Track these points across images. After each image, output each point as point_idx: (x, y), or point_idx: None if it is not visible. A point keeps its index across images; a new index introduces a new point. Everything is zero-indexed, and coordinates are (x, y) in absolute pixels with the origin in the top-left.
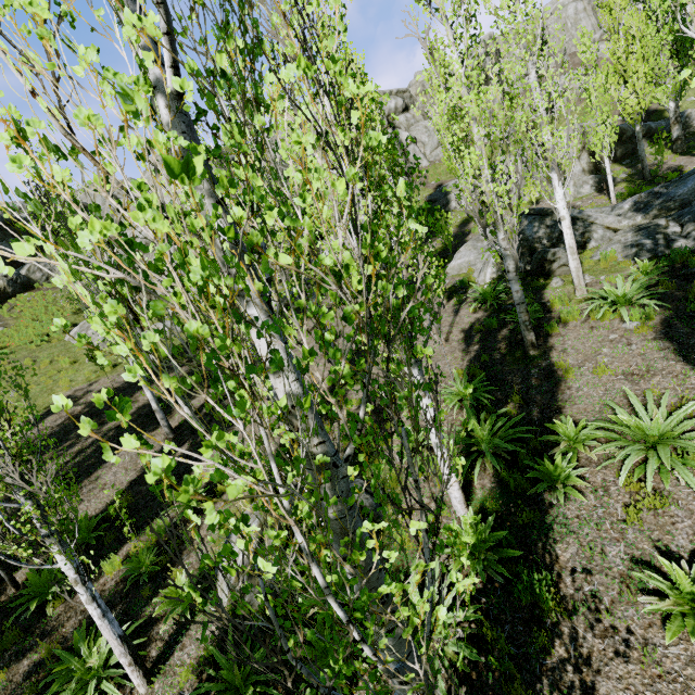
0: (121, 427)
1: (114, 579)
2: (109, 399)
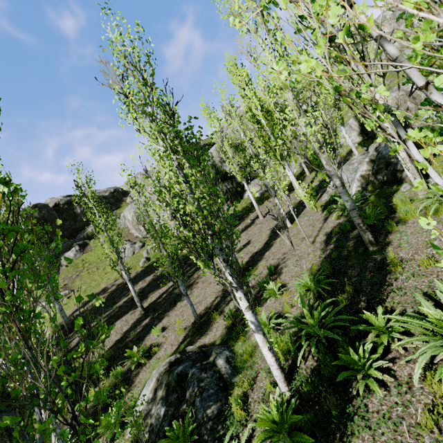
0: (121, 306)
1: (90, 404)
2: (121, 289)
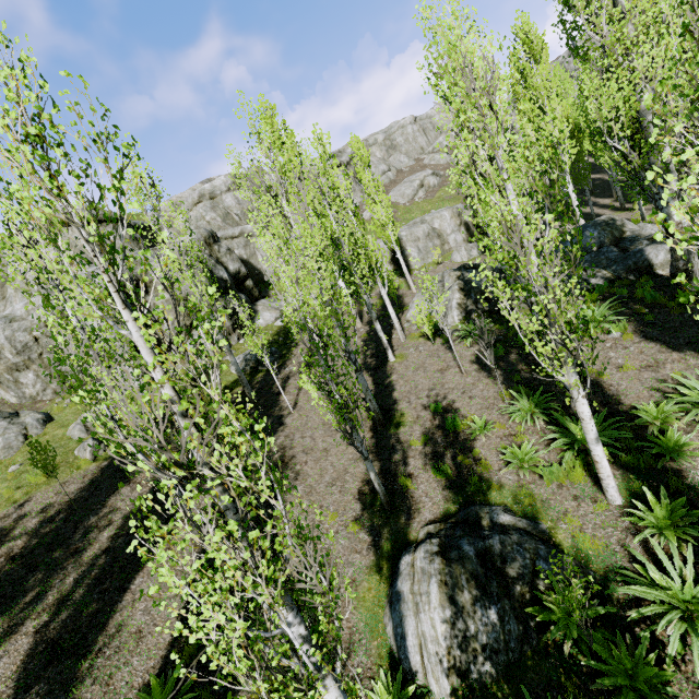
0: (112, 548)
1: None
2: (66, 517)
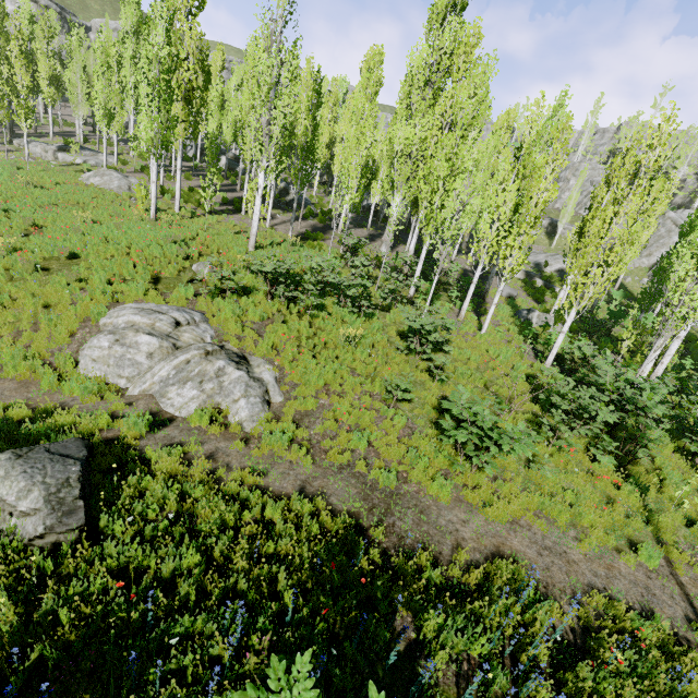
0: None
1: None
2: None
